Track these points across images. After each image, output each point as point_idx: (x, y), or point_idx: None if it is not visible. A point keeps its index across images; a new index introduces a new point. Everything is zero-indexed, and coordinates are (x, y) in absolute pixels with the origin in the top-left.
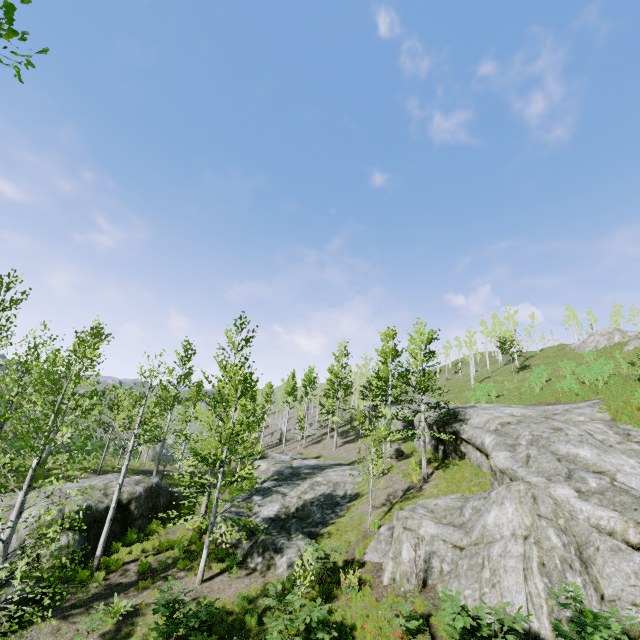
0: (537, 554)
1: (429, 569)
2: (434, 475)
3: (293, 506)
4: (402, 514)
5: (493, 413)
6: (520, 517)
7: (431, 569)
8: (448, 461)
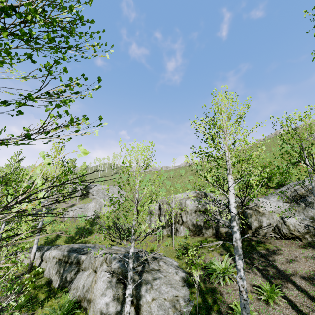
0: (94, 208)
1: (75, 215)
2: (80, 201)
3: (35, 211)
4: (71, 208)
5: (98, 187)
6: (94, 204)
7: (76, 215)
8: (84, 198)
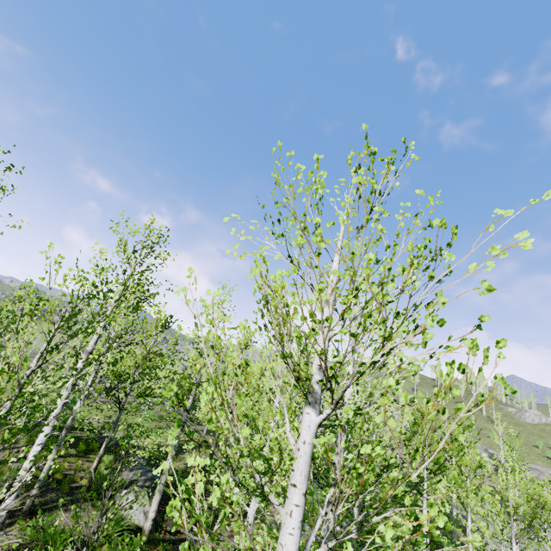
0: None
1: None
2: None
3: None
4: None
5: None
6: None
7: None
8: None
